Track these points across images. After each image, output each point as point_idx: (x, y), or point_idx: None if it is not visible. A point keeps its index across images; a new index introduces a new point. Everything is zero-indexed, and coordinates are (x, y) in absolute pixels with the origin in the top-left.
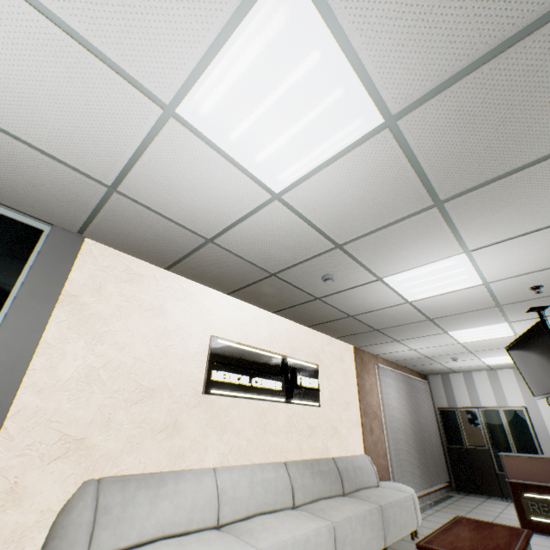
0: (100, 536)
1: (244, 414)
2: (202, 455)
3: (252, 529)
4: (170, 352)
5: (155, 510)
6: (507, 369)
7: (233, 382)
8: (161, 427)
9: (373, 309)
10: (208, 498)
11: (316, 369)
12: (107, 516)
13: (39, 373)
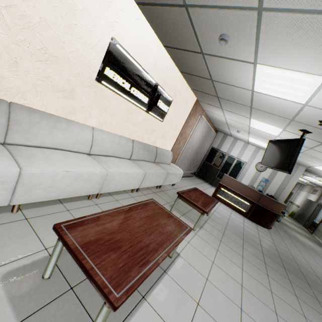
0: (13, 135)
1: (119, 107)
2: (87, 118)
3: (107, 162)
4: (74, 32)
5: (52, 135)
6: (253, 146)
7: (118, 84)
8: (61, 89)
9: (228, 83)
10: (86, 141)
11: (171, 101)
12: (18, 127)
13: None
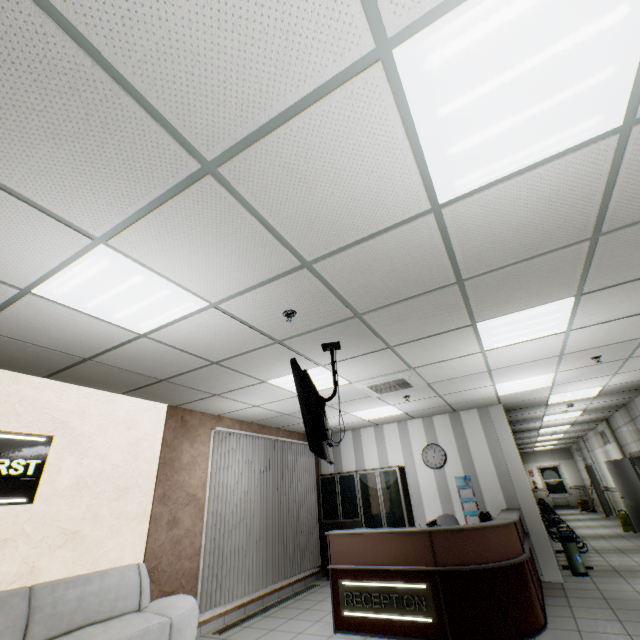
0: None
1: None
2: None
3: None
4: None
5: None
6: (392, 424)
7: None
8: None
9: (106, 348)
10: None
11: (46, 443)
12: None
13: None
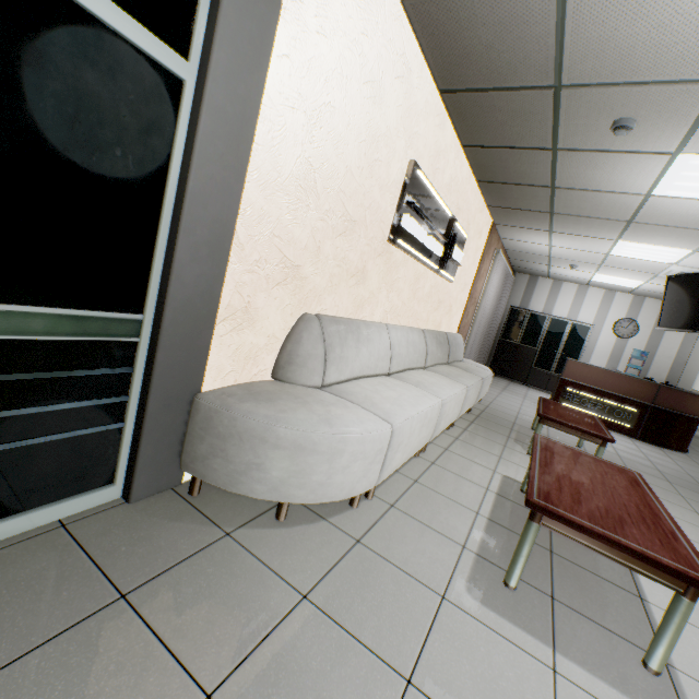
0: (330, 370)
1: (407, 275)
2: (373, 310)
3: (421, 383)
4: (375, 172)
5: (359, 355)
6: (600, 289)
7: (412, 236)
8: (353, 272)
9: (593, 189)
10: (386, 352)
11: (465, 240)
12: (333, 354)
13: (261, 154)
